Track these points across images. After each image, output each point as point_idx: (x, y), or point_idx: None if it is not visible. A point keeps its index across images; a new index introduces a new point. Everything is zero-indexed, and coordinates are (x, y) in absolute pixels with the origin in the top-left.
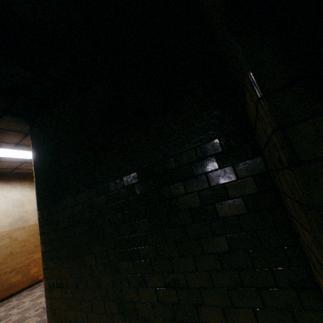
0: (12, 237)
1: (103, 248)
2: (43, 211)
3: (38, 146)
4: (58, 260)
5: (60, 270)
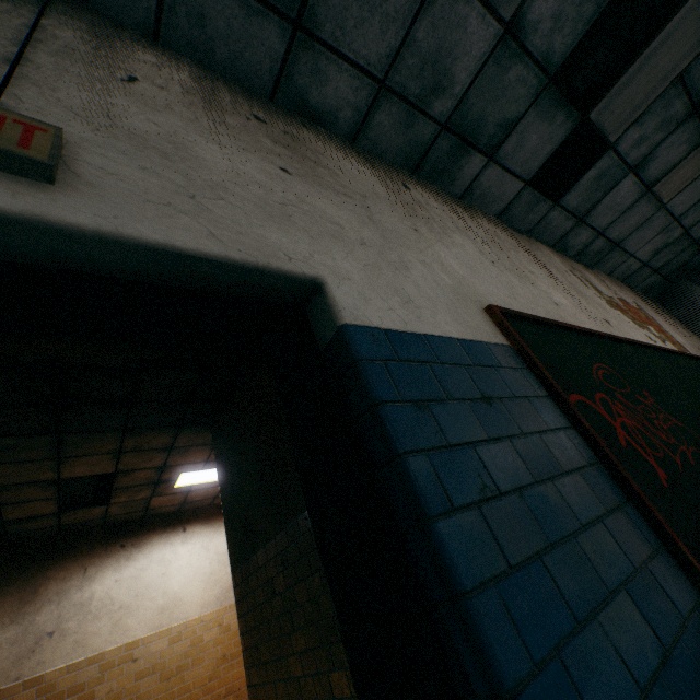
0: (222, 625)
1: (307, 642)
2: (236, 574)
3: (221, 464)
4: (260, 666)
5: (265, 687)
